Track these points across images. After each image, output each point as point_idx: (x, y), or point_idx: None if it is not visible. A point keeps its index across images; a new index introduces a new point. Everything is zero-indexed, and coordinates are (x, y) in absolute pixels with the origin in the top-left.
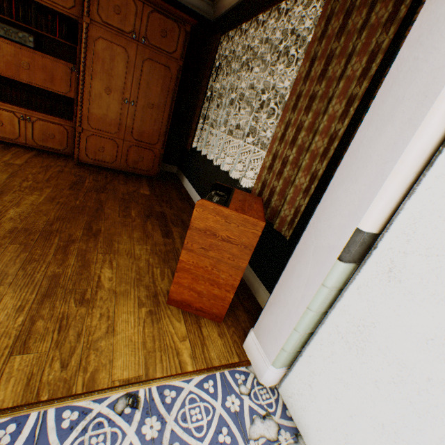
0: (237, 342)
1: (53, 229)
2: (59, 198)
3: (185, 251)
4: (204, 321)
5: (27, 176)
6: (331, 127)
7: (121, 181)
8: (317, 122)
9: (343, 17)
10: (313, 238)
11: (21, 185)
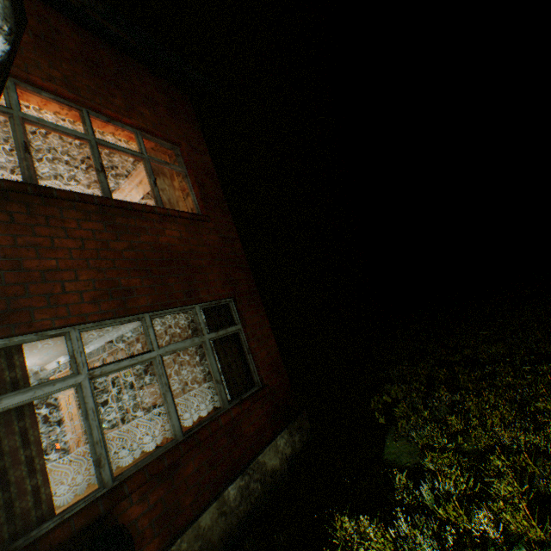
0: None
1: None
2: None
3: None
4: None
5: None
6: None
7: None
8: None
9: None
10: None
11: None
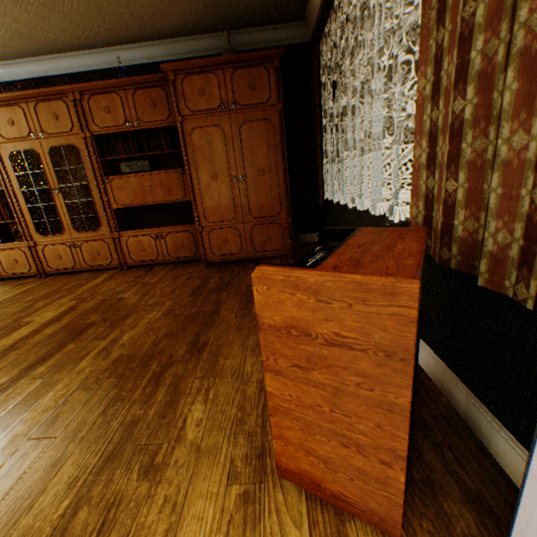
0: None
1: (156, 350)
2: (176, 309)
3: (270, 374)
4: (356, 529)
5: (156, 292)
6: None
7: (248, 270)
8: None
9: None
10: None
11: (146, 303)
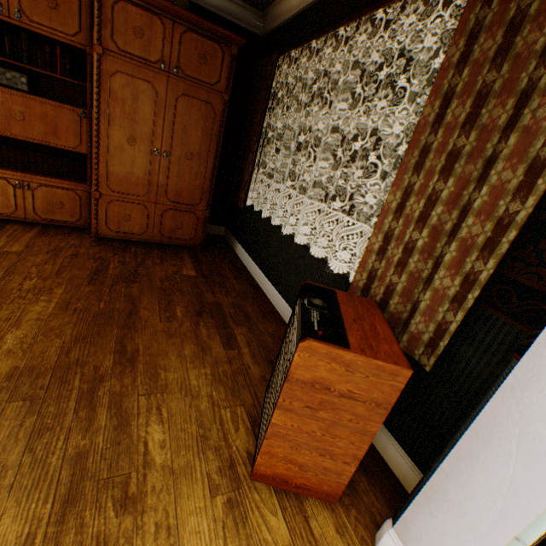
0: (366, 540)
1: (70, 360)
2: (75, 302)
3: (280, 410)
4: (310, 505)
5: (29, 270)
6: (497, 205)
7: (156, 258)
8: (465, 193)
9: (504, 32)
10: (516, 415)
11: (21, 287)
